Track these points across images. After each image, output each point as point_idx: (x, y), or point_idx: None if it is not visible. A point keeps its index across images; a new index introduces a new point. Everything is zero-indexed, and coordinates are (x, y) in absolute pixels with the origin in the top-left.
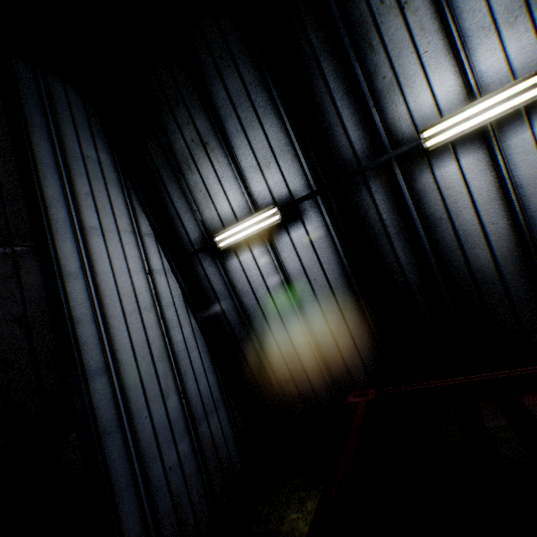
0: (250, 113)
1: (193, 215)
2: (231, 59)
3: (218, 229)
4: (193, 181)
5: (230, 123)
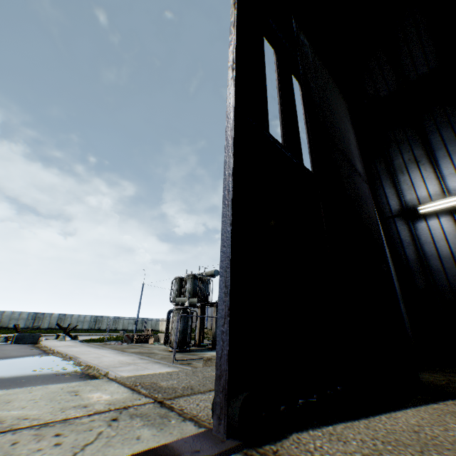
0: (455, 147)
1: (396, 196)
2: (448, 123)
3: (414, 205)
4: (402, 179)
5: (439, 152)
